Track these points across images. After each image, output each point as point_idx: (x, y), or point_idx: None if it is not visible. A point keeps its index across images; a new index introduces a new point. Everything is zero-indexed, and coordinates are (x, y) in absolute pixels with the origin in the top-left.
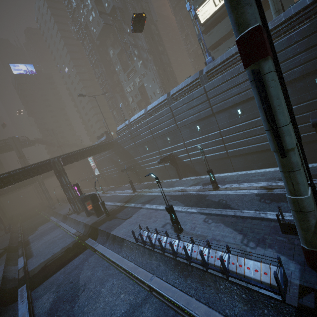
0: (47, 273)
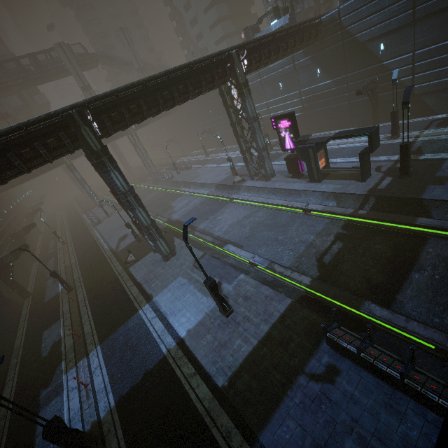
0: (366, 279)
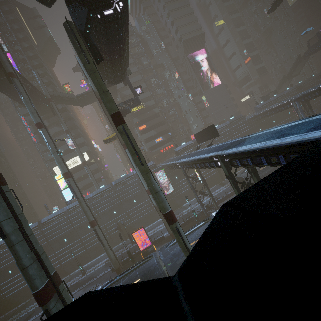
0: None
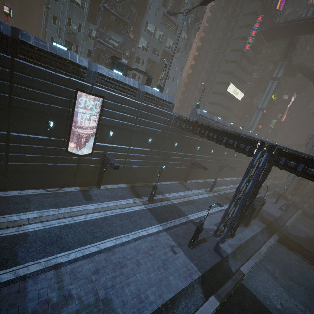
0: None
